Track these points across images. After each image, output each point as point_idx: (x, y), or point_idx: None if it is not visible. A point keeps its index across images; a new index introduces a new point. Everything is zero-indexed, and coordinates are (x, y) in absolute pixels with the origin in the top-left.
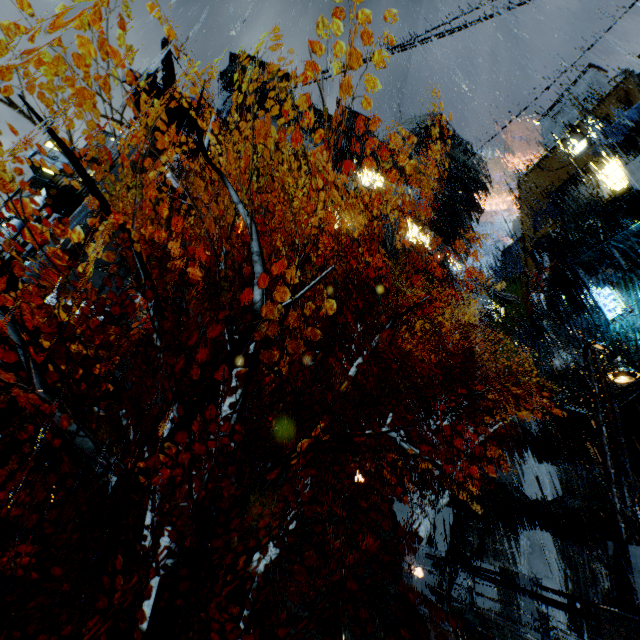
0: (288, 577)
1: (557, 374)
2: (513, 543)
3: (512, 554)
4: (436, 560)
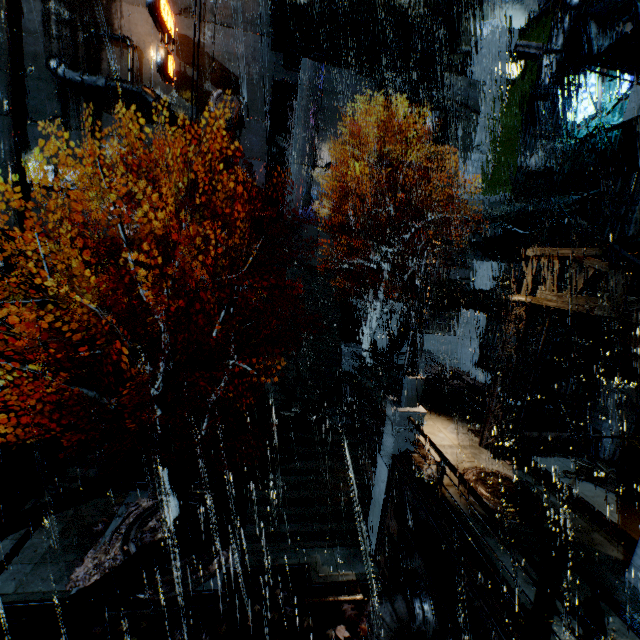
0: (268, 372)
1: (530, 174)
2: (455, 319)
3: (452, 326)
4: (356, 357)
